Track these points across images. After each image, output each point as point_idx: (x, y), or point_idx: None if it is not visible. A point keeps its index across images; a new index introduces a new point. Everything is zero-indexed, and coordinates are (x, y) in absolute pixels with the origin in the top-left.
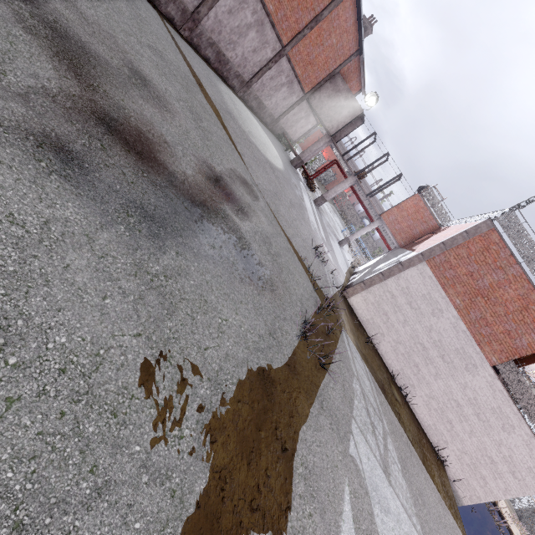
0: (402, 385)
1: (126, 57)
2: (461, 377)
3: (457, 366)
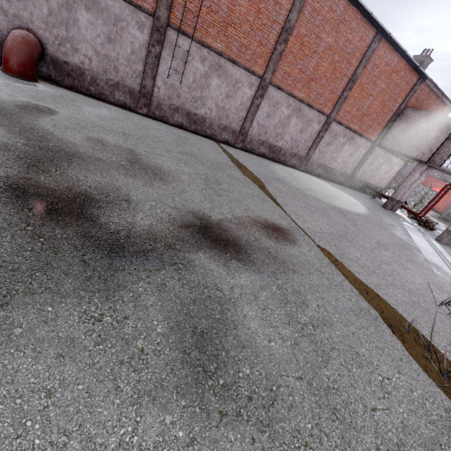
0: None
1: (136, 157)
2: None
3: None
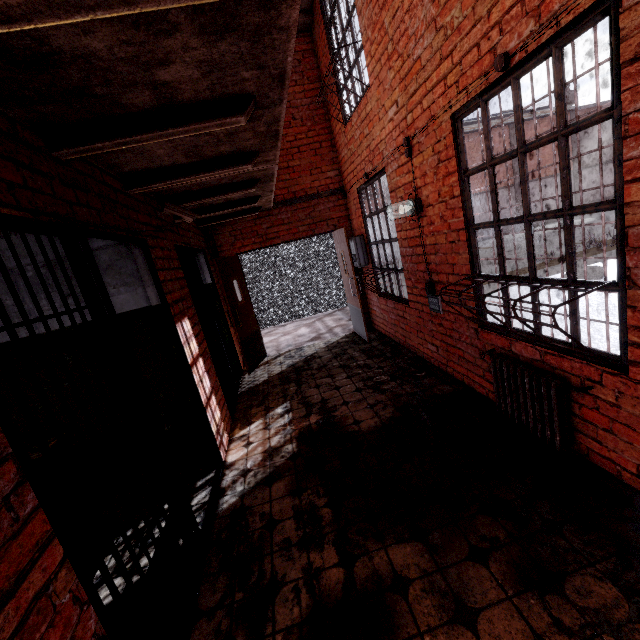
0: None
1: None
2: None
3: None
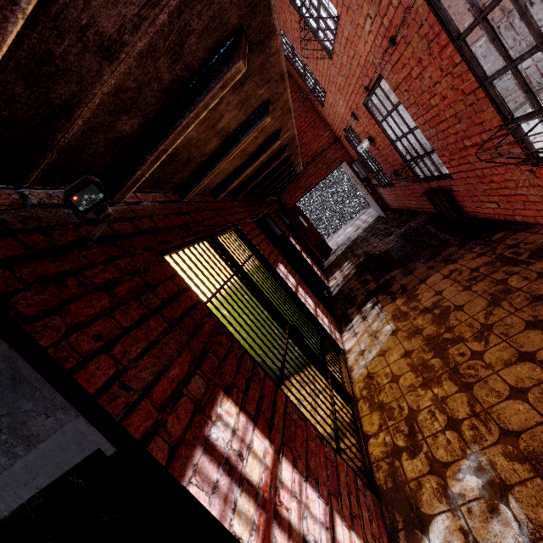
0: None
1: None
2: None
3: None
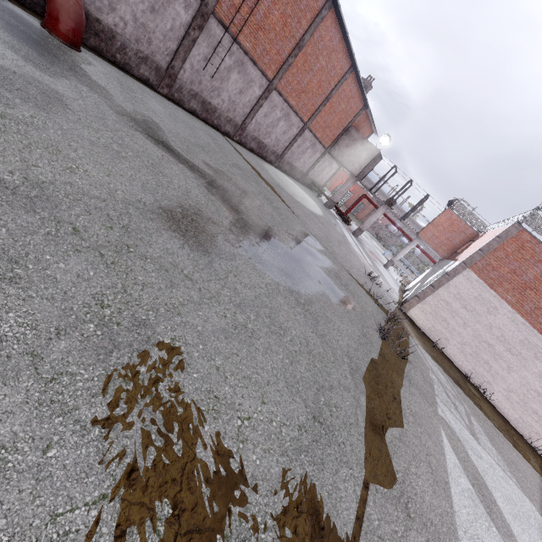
0: (478, 384)
1: (233, 181)
2: (533, 366)
3: (526, 357)
